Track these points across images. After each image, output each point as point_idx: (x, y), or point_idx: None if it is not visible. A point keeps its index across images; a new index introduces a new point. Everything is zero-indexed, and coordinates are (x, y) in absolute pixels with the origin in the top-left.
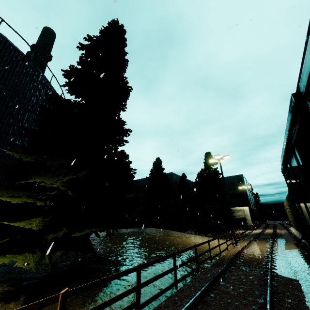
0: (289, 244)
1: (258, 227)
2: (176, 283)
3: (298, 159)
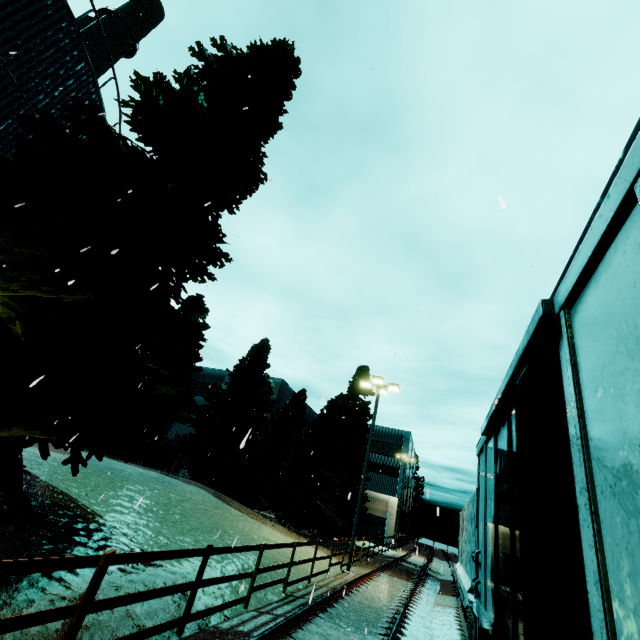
0: (445, 596)
1: (402, 546)
2: (184, 621)
3: (513, 431)
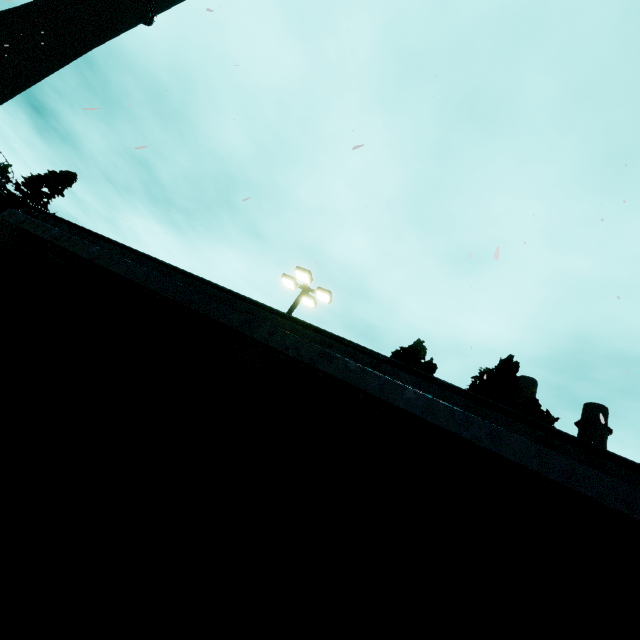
0: None
1: None
2: None
3: None
